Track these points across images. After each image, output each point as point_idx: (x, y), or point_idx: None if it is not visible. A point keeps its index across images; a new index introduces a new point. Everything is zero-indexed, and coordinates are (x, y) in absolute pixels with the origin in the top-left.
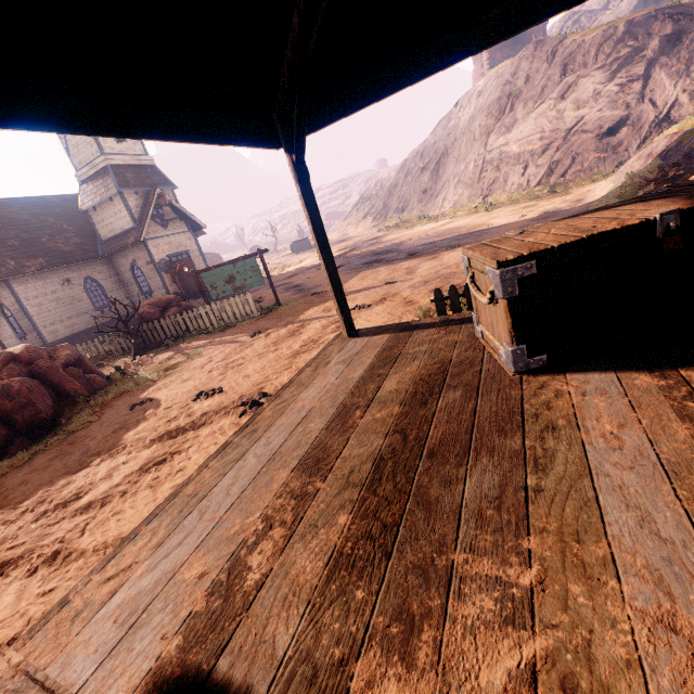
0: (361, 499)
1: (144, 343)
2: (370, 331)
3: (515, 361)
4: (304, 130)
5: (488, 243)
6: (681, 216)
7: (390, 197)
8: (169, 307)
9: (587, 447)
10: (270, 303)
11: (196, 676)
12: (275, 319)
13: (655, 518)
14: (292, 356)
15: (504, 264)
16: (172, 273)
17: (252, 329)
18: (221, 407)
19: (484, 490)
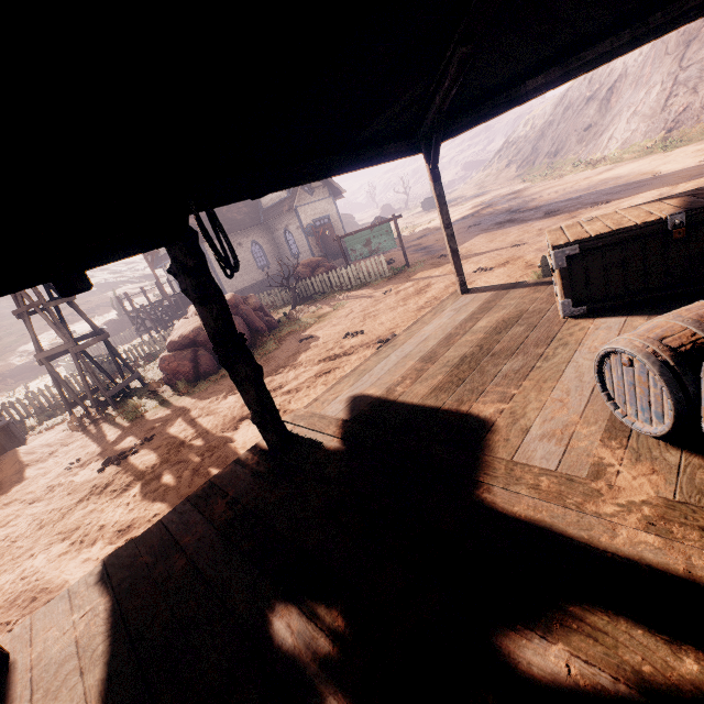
0: (450, 371)
1: (298, 296)
2: (478, 290)
3: (563, 310)
4: (438, 150)
5: (563, 228)
6: (687, 215)
7: (542, 139)
8: (317, 267)
9: (576, 352)
10: (400, 264)
11: (377, 414)
12: (404, 279)
13: (584, 376)
14: (417, 310)
15: (556, 247)
16: (316, 237)
17: (384, 287)
18: (363, 343)
19: (512, 368)
